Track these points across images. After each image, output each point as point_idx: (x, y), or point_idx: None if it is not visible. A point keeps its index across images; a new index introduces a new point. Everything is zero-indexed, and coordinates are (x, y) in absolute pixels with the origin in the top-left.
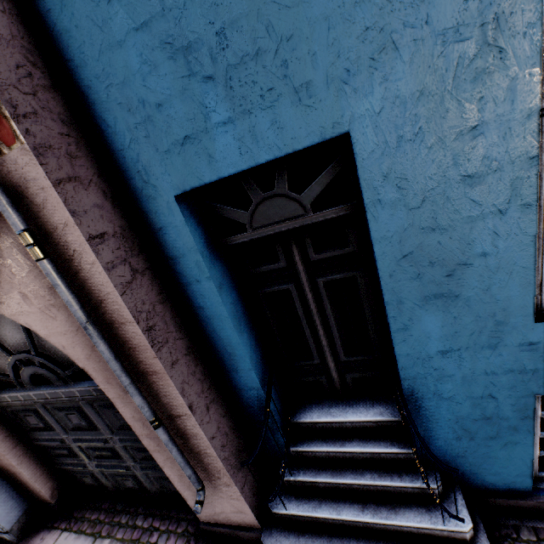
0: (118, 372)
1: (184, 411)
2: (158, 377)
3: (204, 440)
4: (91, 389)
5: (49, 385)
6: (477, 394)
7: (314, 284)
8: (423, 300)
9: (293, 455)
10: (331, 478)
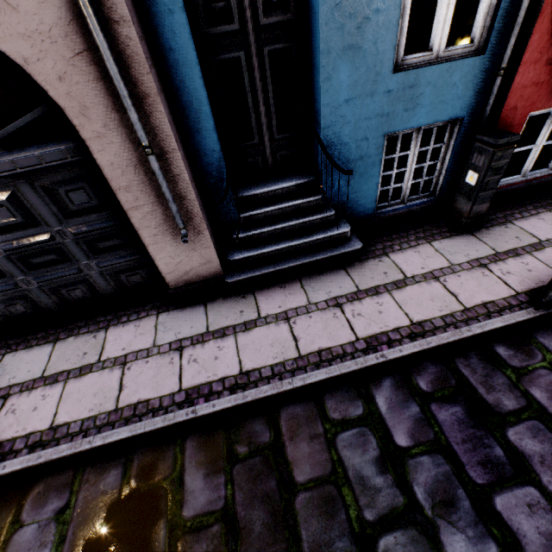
0: (118, 77)
1: (170, 147)
2: (148, 102)
3: (186, 182)
4: (38, 155)
5: None
6: (360, 138)
7: (260, 54)
8: (342, 51)
9: (241, 222)
10: (271, 227)
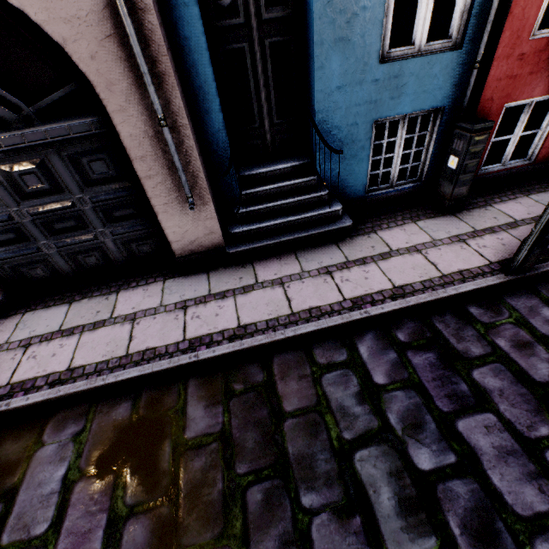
0: (141, 56)
1: (182, 121)
2: (165, 81)
3: (194, 154)
4: (67, 127)
5: (3, 129)
6: (350, 123)
7: (262, 46)
8: (334, 42)
9: (242, 199)
10: (269, 203)
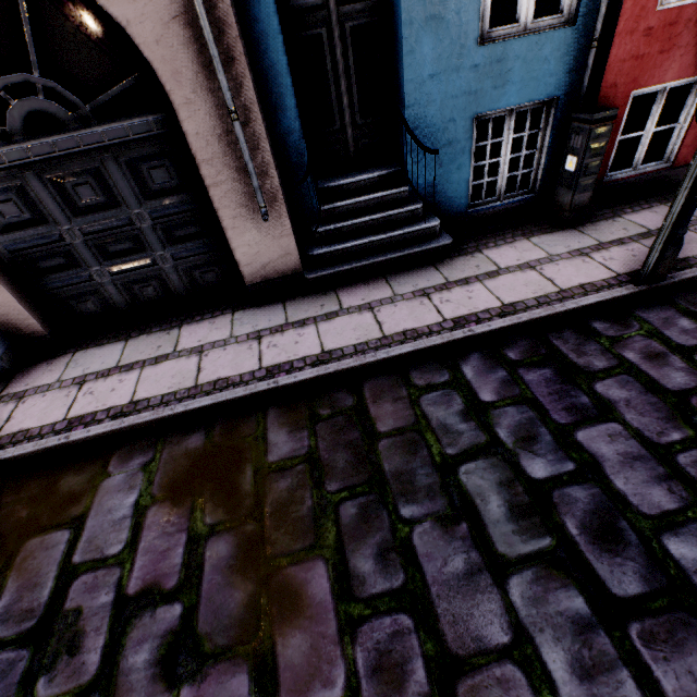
0: (211, 38)
1: (254, 116)
2: (235, 68)
3: (267, 156)
4: (126, 127)
5: (57, 131)
6: (447, 119)
7: (342, 31)
8: (425, 22)
9: (321, 216)
10: (354, 220)
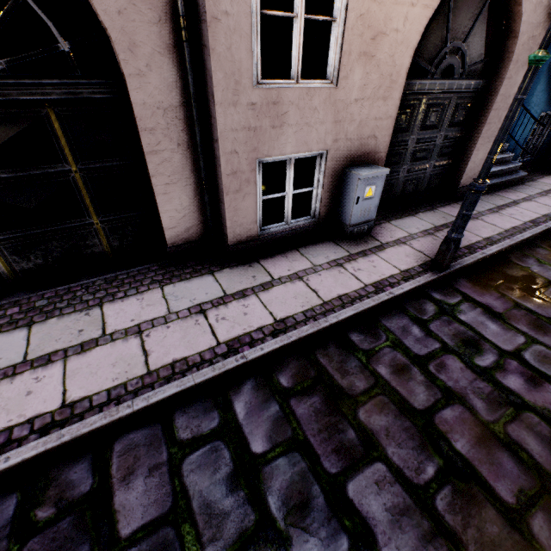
0: None
1: None
2: None
3: None
4: (473, 84)
5: (450, 78)
6: (535, 112)
7: None
8: None
9: None
10: None
